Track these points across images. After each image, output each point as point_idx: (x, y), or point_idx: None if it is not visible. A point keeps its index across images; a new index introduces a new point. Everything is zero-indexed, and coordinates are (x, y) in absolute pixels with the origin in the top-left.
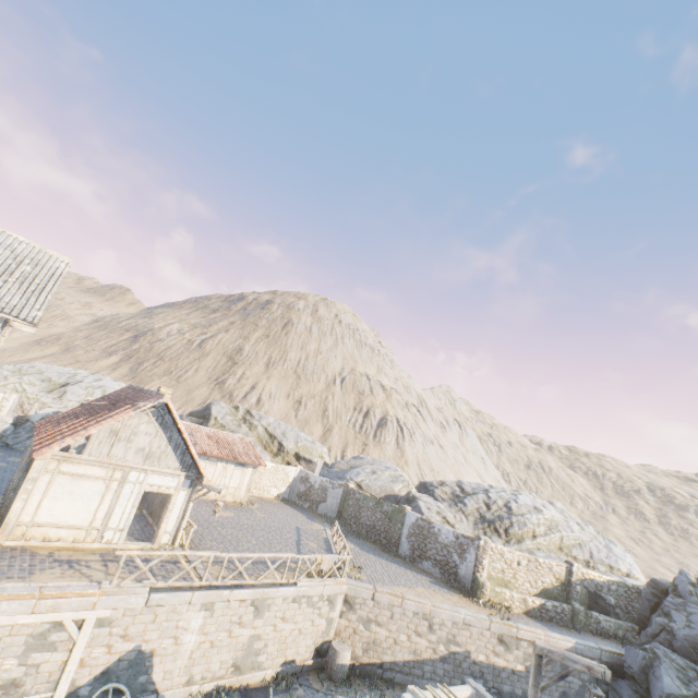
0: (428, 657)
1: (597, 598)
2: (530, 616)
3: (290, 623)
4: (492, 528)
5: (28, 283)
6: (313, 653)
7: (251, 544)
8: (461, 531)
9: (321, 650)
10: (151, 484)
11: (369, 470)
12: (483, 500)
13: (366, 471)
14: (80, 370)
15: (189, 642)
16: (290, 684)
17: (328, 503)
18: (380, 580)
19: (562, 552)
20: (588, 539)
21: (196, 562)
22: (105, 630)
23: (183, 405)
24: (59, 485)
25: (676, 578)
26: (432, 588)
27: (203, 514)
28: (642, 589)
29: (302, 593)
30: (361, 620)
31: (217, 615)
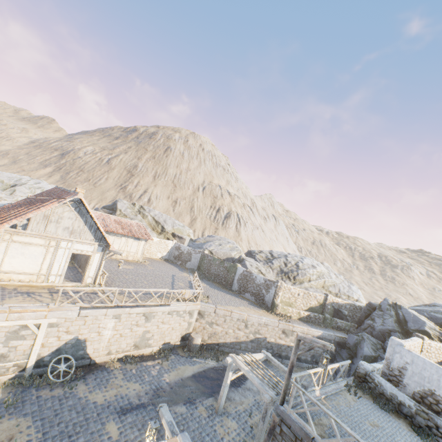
0: (243, 340)
1: (338, 311)
2: (301, 320)
3: (167, 324)
4: (286, 276)
5: None
6: (180, 339)
7: (144, 284)
8: (269, 278)
9: (185, 337)
10: (76, 249)
11: (217, 243)
12: (283, 261)
13: (216, 244)
14: (23, 176)
15: (107, 335)
16: (167, 353)
17: (192, 262)
18: (219, 303)
19: (323, 289)
20: (339, 282)
21: (108, 293)
22: (54, 329)
23: (99, 201)
24: (14, 249)
25: (382, 302)
26: (249, 307)
27: (114, 267)
28: (363, 307)
29: (173, 310)
30: (208, 322)
31: (123, 321)
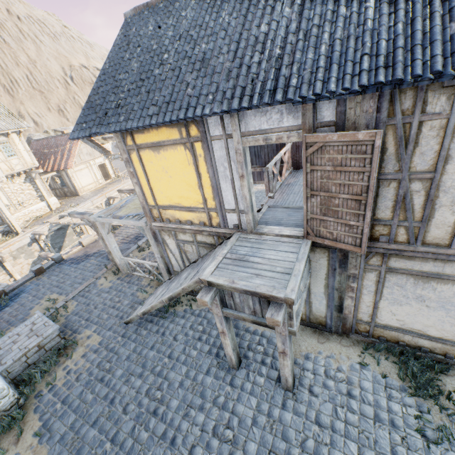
0: None
1: None
2: None
3: None
4: None
5: (3, 113)
6: None
7: None
8: None
9: None
10: (98, 163)
11: None
12: None
13: None
14: None
15: None
16: None
17: None
18: None
19: None
20: None
21: None
22: None
23: None
24: (79, 175)
25: None
26: None
27: None
28: None
29: None
30: None
31: None
